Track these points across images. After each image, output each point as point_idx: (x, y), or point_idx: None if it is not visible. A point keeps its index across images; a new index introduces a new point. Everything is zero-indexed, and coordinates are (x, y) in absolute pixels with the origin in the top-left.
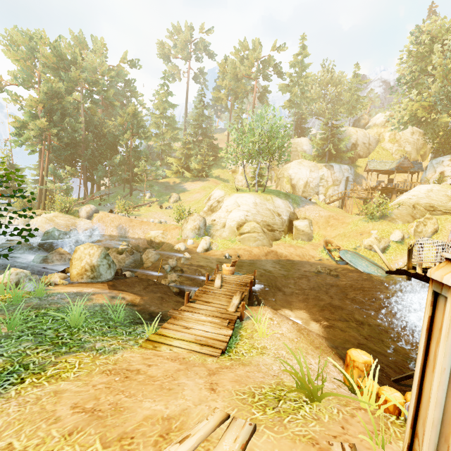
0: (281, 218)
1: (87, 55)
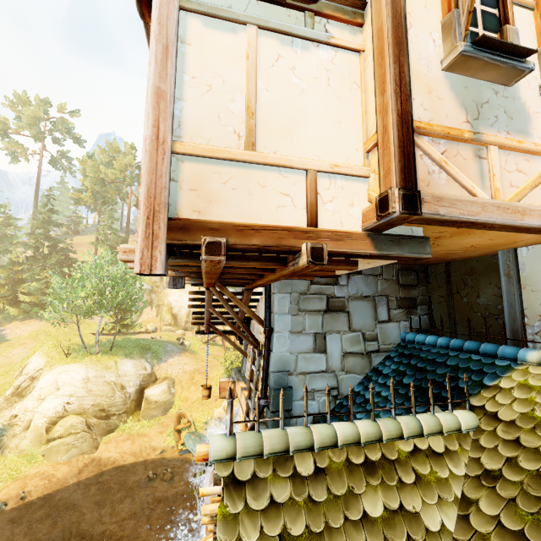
0: (125, 392)
1: None
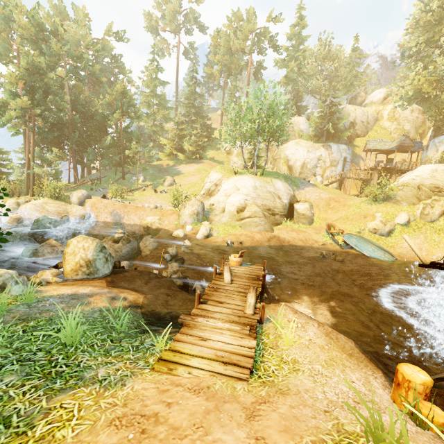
0: (282, 201)
1: (68, 26)
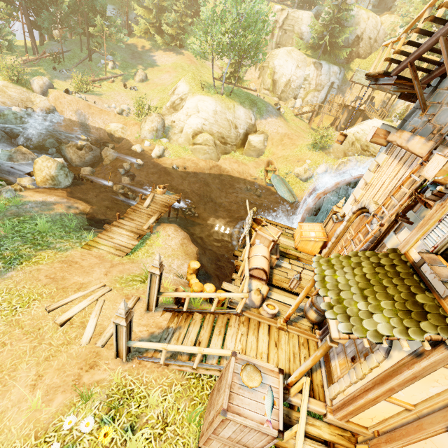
0: (237, 131)
1: None
